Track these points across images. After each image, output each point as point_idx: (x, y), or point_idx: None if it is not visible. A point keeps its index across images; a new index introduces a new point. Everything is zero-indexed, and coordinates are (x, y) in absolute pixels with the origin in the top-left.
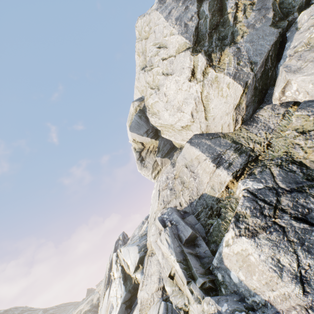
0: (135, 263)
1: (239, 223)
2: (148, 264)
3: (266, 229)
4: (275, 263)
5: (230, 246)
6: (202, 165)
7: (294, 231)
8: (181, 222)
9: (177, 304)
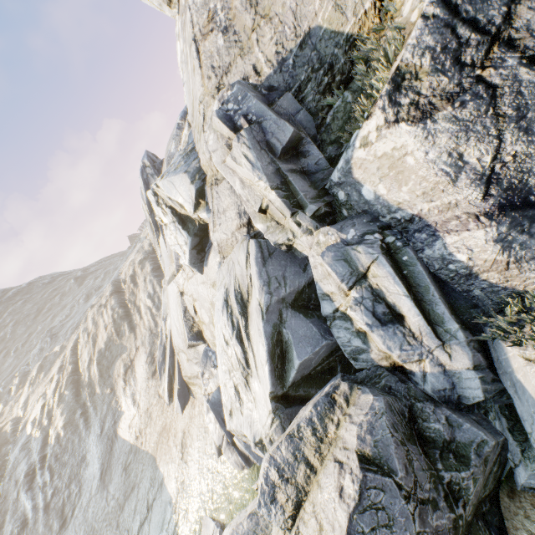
0: (191, 200)
1: (399, 95)
2: (215, 198)
3: (456, 99)
4: (453, 161)
5: (370, 146)
6: None
7: (515, 93)
8: (269, 113)
9: (277, 241)
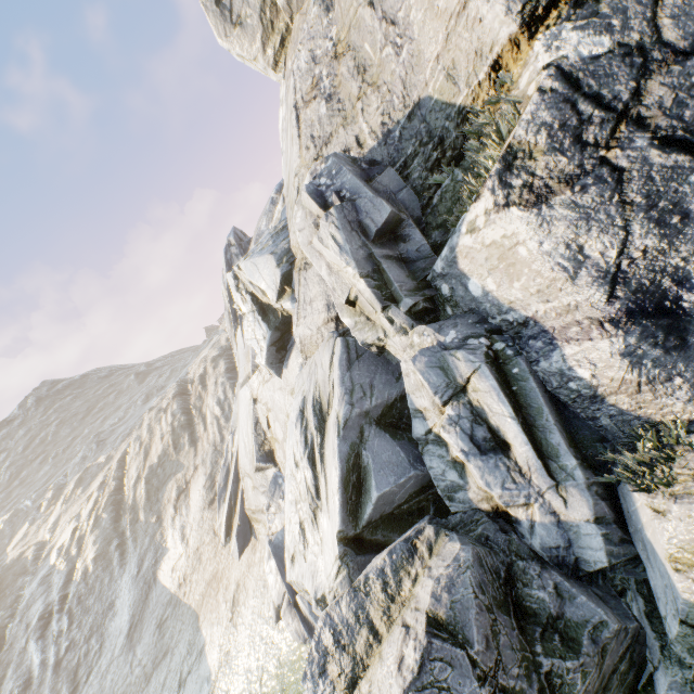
0: (275, 287)
1: (510, 175)
2: (302, 285)
3: (576, 183)
4: (571, 255)
5: (477, 232)
6: None
7: (645, 178)
8: (365, 190)
9: (365, 341)
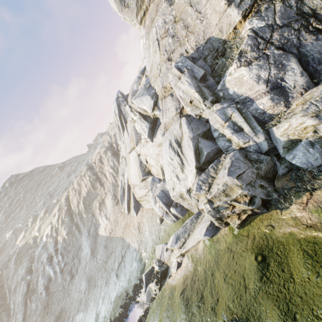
0: (151, 107)
1: (241, 58)
2: (163, 104)
3: (257, 59)
4: (257, 77)
5: (232, 75)
6: (212, 2)
7: (273, 57)
8: (195, 66)
9: (196, 114)
